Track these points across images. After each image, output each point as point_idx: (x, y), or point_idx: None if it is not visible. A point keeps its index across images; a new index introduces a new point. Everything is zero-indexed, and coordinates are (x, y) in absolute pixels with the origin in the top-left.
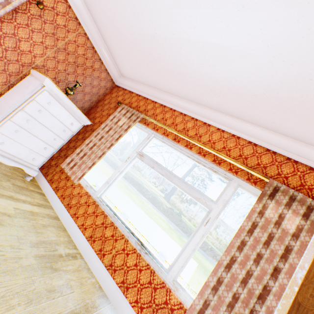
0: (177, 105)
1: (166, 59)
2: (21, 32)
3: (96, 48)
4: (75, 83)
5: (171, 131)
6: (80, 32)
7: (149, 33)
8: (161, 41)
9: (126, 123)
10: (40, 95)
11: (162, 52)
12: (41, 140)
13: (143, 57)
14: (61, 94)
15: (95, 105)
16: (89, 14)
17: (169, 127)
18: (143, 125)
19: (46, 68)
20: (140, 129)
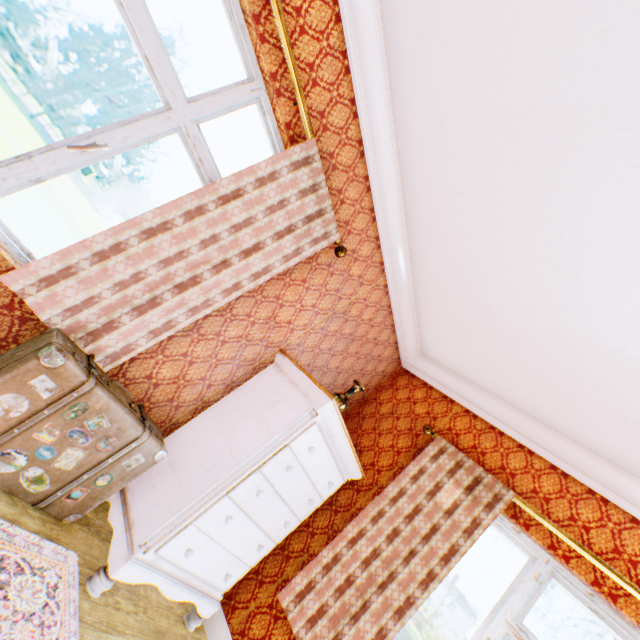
0: (612, 488)
1: (624, 394)
2: (289, 292)
3: (394, 308)
4: (337, 370)
5: (637, 595)
6: (379, 282)
7: (592, 339)
8: (629, 365)
9: (464, 505)
10: (302, 435)
11: (616, 379)
12: (261, 526)
13: (530, 359)
14: (337, 426)
15: (355, 410)
16: (407, 257)
17: (621, 576)
18: (509, 519)
19: (302, 347)
20: (493, 525)
